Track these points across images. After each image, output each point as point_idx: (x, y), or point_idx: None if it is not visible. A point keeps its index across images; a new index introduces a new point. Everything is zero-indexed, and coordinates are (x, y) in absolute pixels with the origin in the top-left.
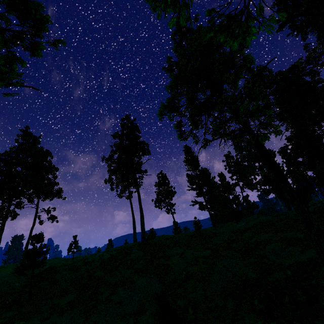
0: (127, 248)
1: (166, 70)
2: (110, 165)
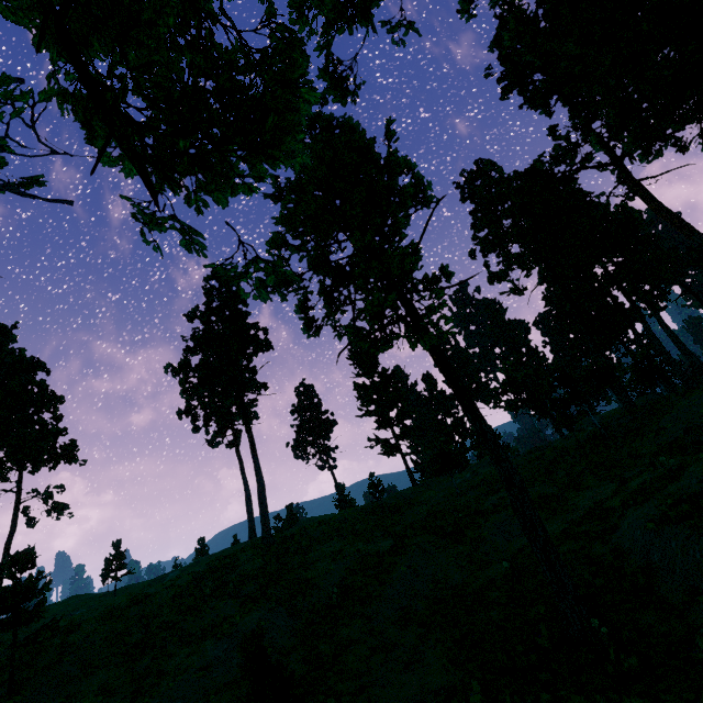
0: (233, 554)
1: (272, 199)
2: (185, 381)
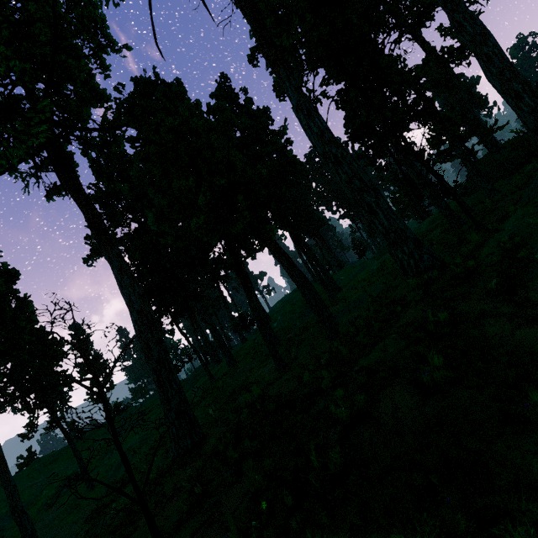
0: None
1: None
2: None
